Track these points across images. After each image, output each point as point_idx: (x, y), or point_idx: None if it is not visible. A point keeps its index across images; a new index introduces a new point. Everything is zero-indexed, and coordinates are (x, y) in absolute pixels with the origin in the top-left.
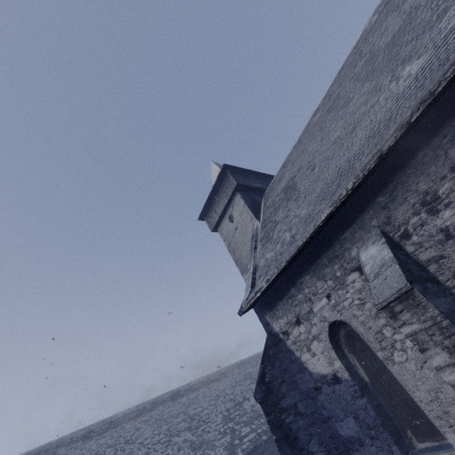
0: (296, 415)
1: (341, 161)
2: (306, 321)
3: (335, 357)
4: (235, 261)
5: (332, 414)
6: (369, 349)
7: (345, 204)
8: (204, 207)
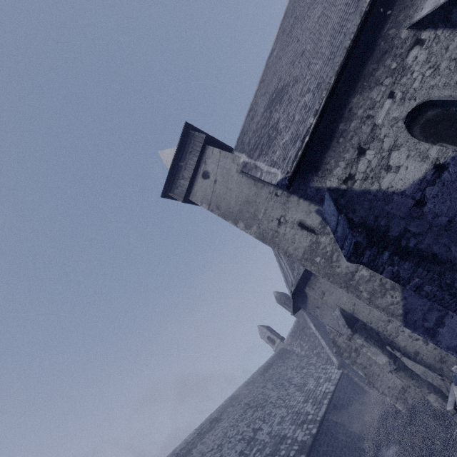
0: (415, 237)
1: (344, 1)
2: (372, 143)
3: (428, 146)
4: (223, 216)
5: (453, 213)
6: (456, 120)
7: (376, 3)
8: (167, 178)
